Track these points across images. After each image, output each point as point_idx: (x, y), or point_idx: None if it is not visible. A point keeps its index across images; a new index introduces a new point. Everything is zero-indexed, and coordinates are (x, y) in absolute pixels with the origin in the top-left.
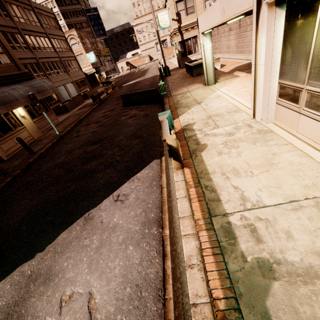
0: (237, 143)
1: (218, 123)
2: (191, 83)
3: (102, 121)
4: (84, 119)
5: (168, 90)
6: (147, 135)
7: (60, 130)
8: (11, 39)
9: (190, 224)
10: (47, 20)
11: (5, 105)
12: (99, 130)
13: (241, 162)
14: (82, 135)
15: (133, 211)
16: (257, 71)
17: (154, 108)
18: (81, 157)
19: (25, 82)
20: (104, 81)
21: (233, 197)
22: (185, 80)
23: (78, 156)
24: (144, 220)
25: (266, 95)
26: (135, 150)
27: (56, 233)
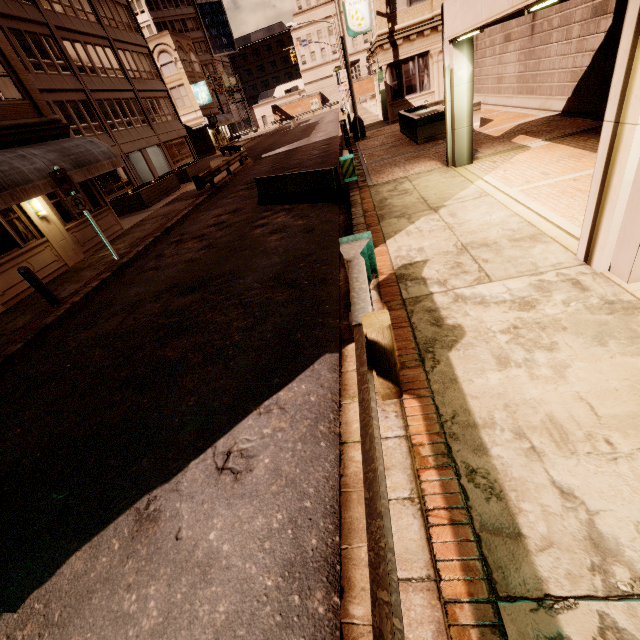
0: (550, 334)
1: (489, 269)
2: (413, 158)
3: (211, 235)
4: (176, 227)
5: (360, 172)
6: (309, 281)
7: (122, 251)
8: (34, 48)
9: (429, 617)
10: (111, 11)
11: (0, 192)
12: (202, 257)
13: (571, 401)
14: (166, 266)
15: (262, 514)
16: (622, 140)
17: (328, 213)
18: (156, 323)
19: (50, 141)
20: (226, 145)
21: (562, 532)
22: (399, 151)
23: (149, 321)
24: (291, 557)
25: (639, 209)
26: (278, 319)
27: (62, 551)
